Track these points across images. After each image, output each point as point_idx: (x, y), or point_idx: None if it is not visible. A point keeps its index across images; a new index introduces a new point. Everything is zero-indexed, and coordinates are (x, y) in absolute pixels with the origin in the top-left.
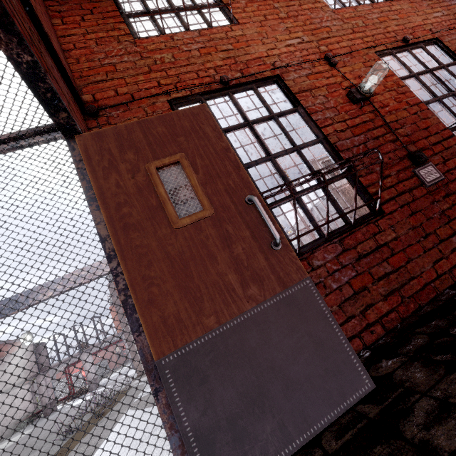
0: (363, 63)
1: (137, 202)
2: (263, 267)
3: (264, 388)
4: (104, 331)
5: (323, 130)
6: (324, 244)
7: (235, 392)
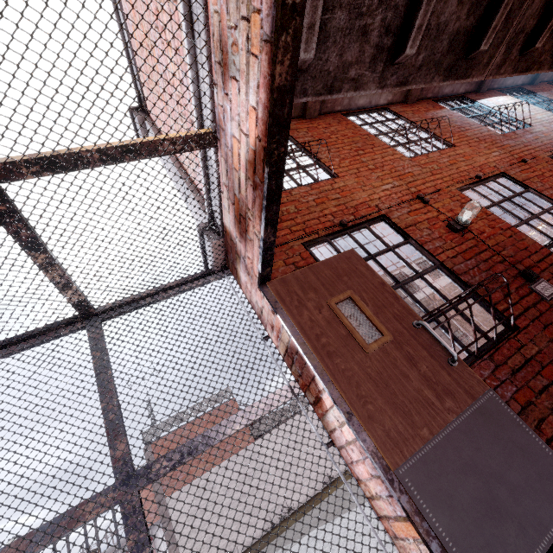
0: (450, 198)
1: (330, 333)
2: (449, 382)
3: (493, 493)
4: None
5: (438, 257)
6: (476, 361)
7: (470, 497)
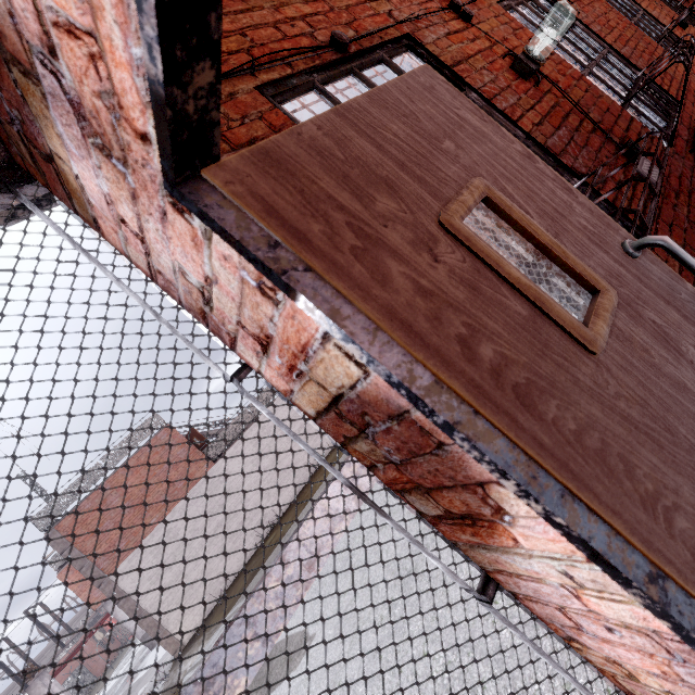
0: (495, 18)
1: (492, 321)
2: None
3: None
4: (62, 622)
5: (520, 124)
6: None
7: None
